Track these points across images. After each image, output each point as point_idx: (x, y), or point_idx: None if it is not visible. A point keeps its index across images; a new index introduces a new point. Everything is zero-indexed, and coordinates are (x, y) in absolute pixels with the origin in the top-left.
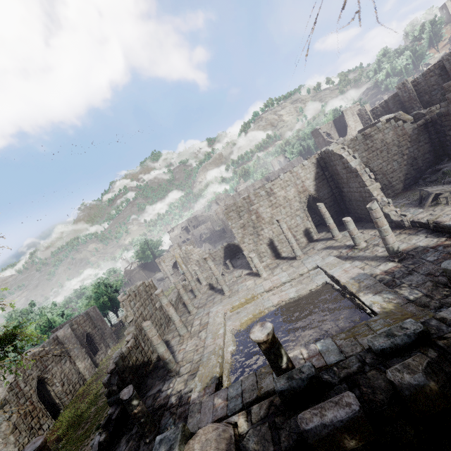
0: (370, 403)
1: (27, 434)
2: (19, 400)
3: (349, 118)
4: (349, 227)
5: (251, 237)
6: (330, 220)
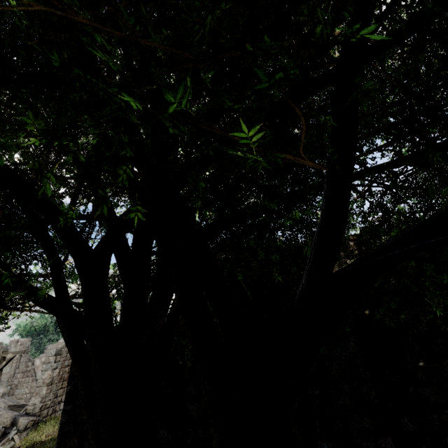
0: None
1: (52, 398)
2: (65, 360)
3: None
4: None
5: None
6: None
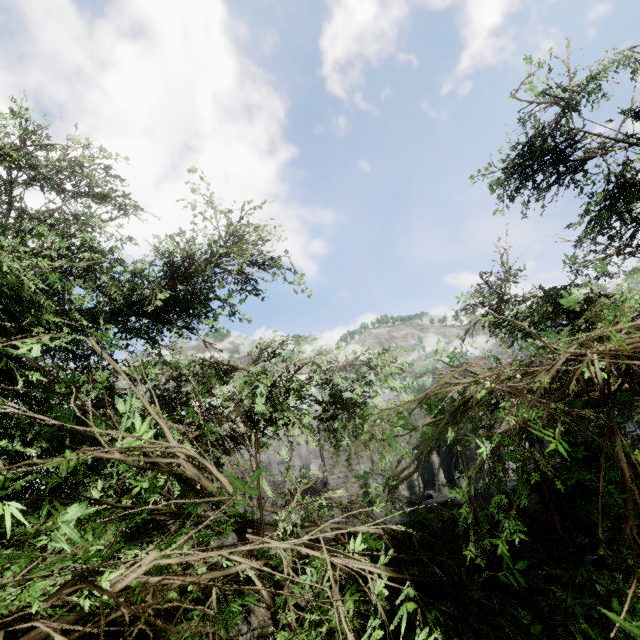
0: (456, 504)
1: None
2: None
3: (474, 368)
4: (461, 484)
5: (343, 470)
6: (441, 474)
